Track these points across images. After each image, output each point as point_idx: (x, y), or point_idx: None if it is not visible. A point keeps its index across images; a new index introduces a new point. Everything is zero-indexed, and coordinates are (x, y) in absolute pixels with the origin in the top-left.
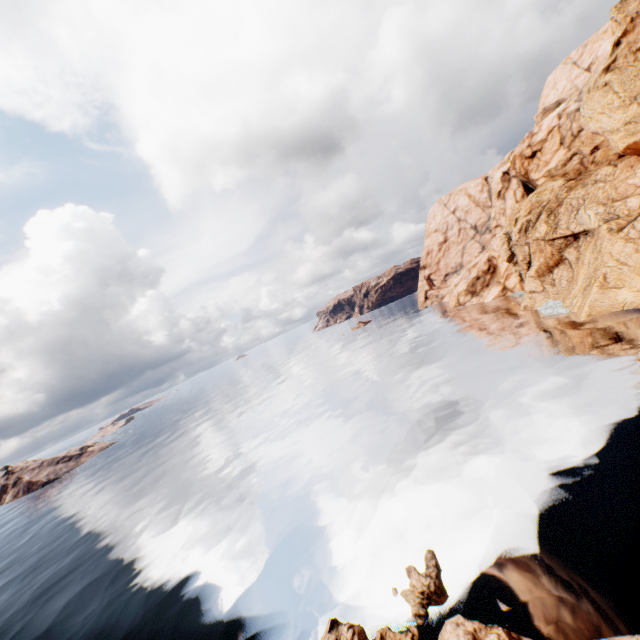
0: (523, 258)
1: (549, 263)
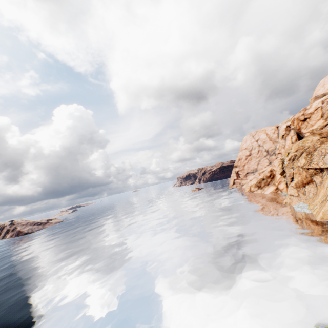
0: (289, 175)
1: (303, 181)
